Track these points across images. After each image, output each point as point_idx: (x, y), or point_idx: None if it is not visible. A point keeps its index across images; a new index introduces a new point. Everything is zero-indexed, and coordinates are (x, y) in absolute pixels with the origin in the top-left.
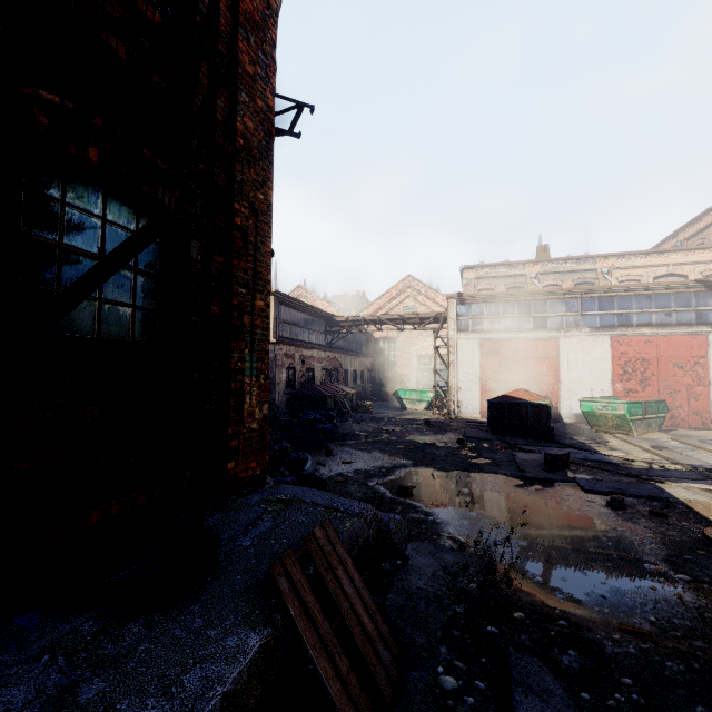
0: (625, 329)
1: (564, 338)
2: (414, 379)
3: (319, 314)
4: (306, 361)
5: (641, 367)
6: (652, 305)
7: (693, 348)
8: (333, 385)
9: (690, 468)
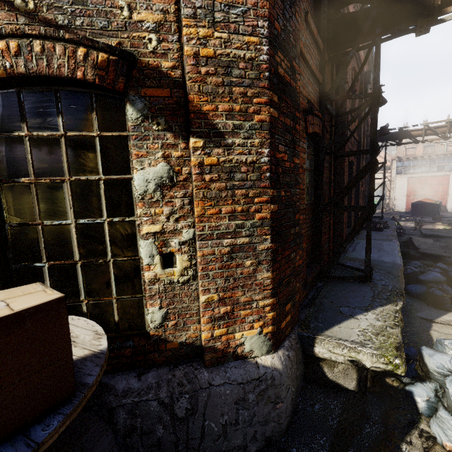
0: None
1: None
2: None
3: None
4: None
5: None
6: None
7: None
8: None
9: None
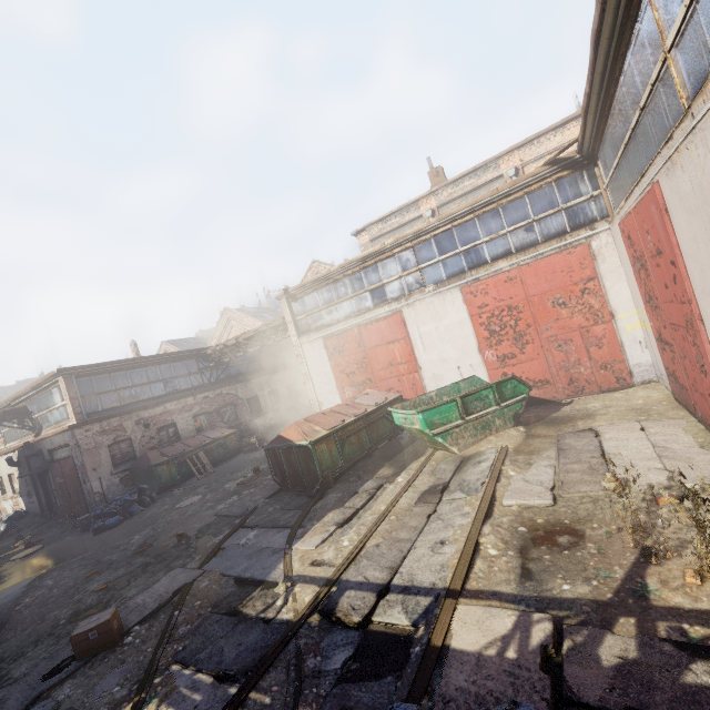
0: (476, 272)
1: (408, 308)
2: None
3: (178, 356)
4: (154, 421)
5: (510, 320)
6: (502, 223)
7: (573, 270)
8: (200, 434)
9: (300, 614)
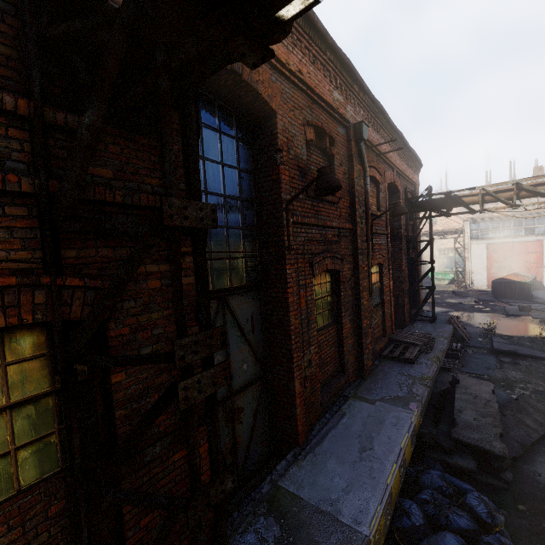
0: None
1: None
2: (436, 264)
3: None
4: None
5: None
6: None
7: None
8: None
9: None
